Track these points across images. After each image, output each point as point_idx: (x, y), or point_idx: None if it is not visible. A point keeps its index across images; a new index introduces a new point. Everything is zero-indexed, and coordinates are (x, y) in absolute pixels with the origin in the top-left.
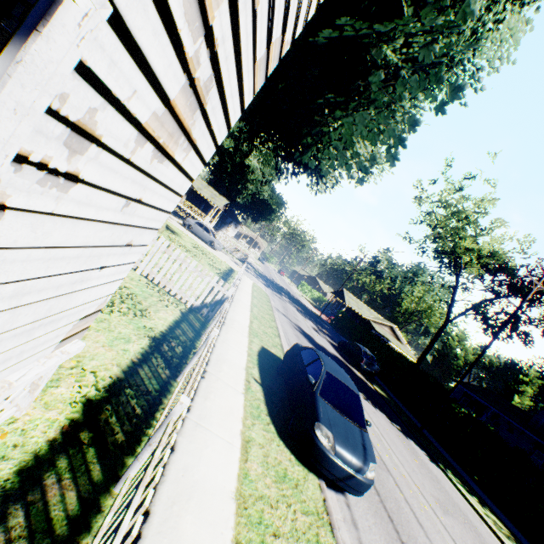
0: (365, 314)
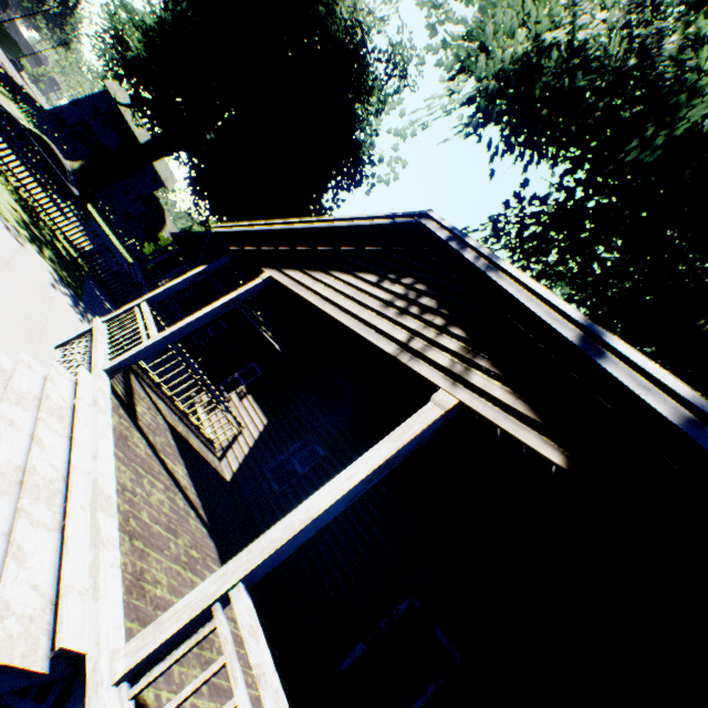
0: None
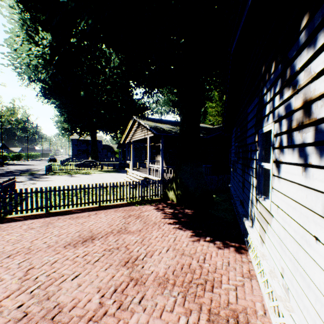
0: None
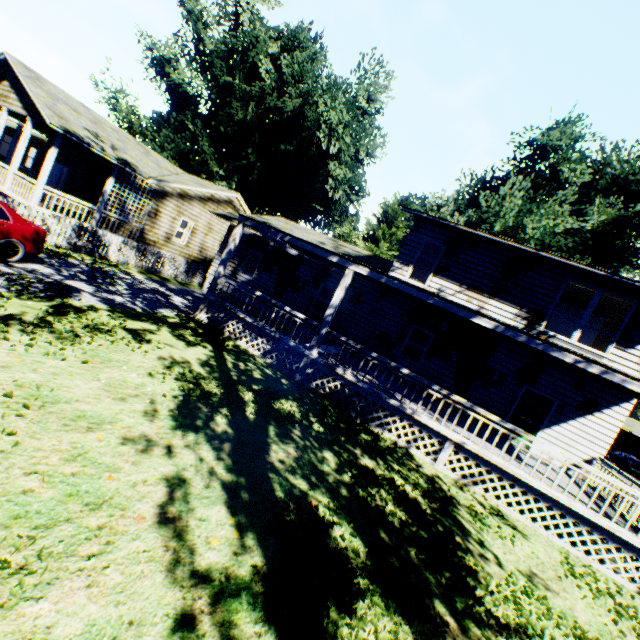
0: (639, 432)
